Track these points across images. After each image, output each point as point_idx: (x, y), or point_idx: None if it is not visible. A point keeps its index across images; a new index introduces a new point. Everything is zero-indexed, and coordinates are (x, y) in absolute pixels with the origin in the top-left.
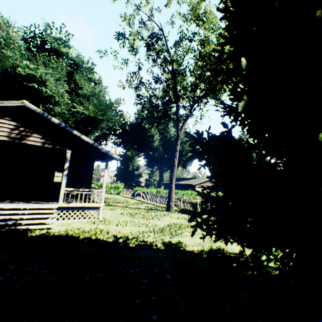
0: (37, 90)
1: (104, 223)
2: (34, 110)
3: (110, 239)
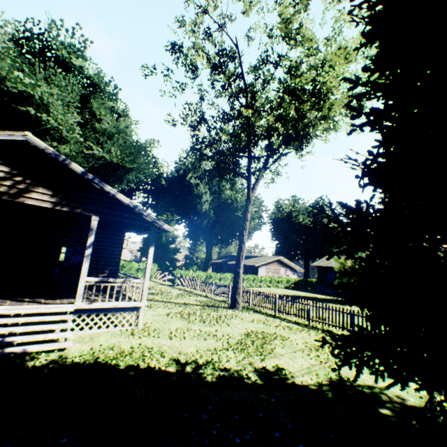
0: (34, 118)
1: (149, 334)
2: (43, 150)
3: (171, 368)
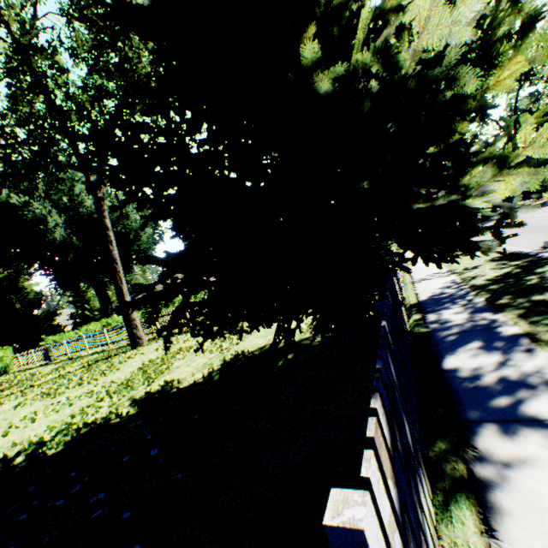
0: None
1: None
2: None
3: None
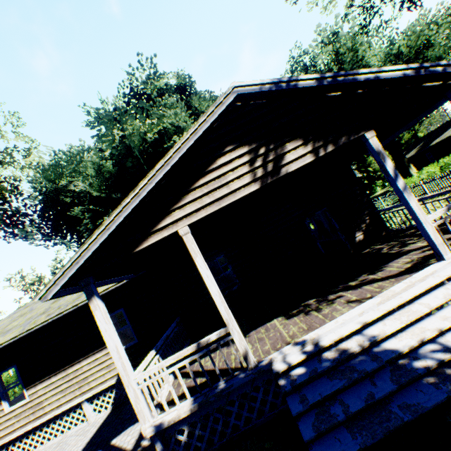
0: None
1: None
2: (259, 91)
3: None
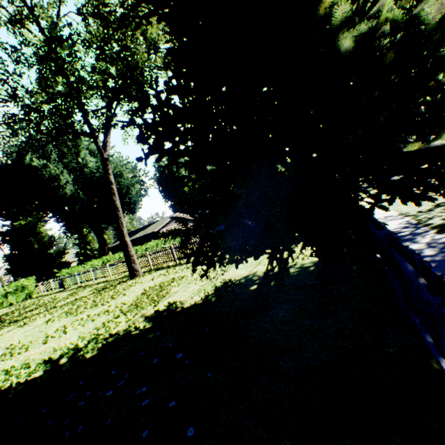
0: None
1: (13, 354)
2: None
3: (38, 373)
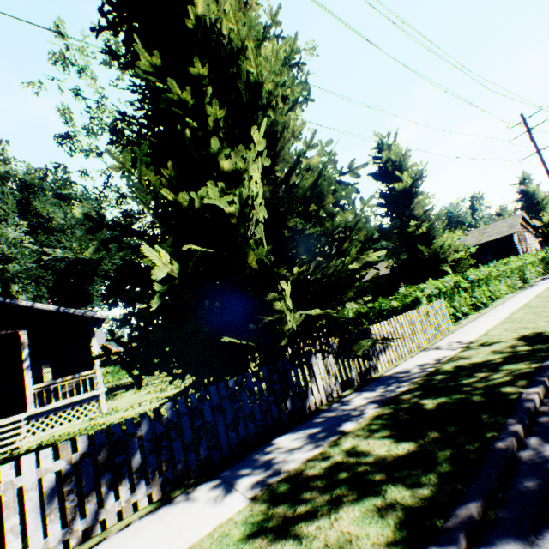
0: None
1: (109, 414)
2: None
3: None
